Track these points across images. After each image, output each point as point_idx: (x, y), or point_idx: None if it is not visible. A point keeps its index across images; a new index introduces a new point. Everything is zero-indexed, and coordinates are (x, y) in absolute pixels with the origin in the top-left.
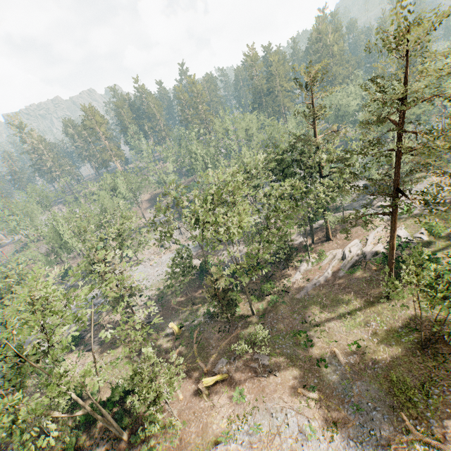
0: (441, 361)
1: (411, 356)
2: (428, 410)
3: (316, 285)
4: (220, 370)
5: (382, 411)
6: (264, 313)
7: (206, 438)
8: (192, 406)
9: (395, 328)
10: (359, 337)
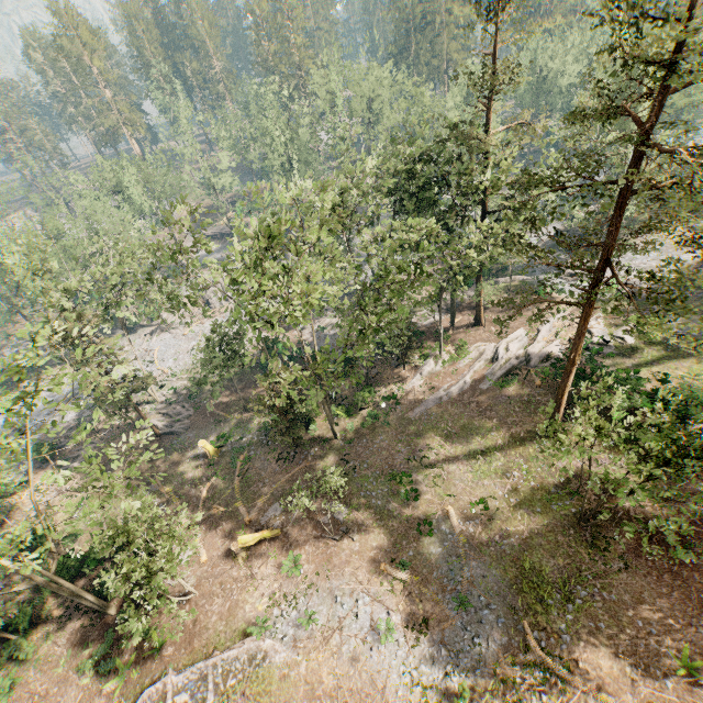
0: (602, 547)
1: (559, 534)
2: (564, 620)
3: (443, 400)
4: (271, 522)
5: (498, 612)
6: (353, 437)
7: (232, 625)
8: (219, 573)
9: (547, 487)
10: (490, 493)
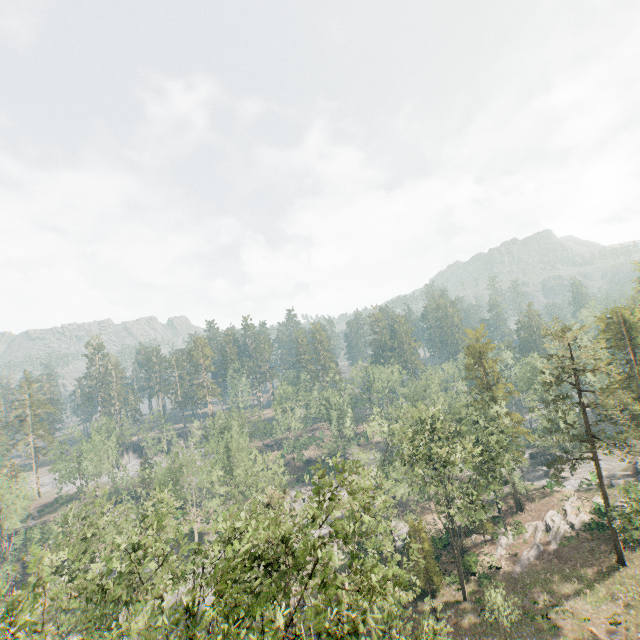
0: None
1: None
2: None
3: (530, 561)
4: None
5: None
6: (478, 596)
7: None
8: None
9: None
10: (612, 612)
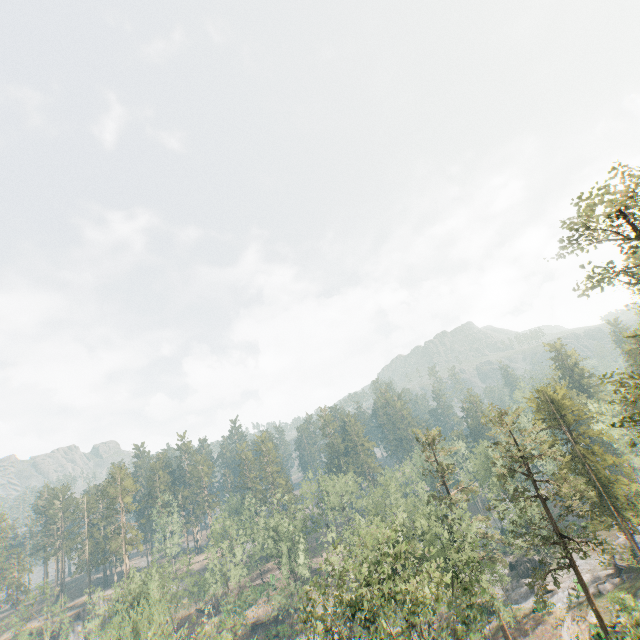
0: None
1: None
2: None
3: None
4: None
5: None
6: None
7: None
8: None
9: None
10: None
